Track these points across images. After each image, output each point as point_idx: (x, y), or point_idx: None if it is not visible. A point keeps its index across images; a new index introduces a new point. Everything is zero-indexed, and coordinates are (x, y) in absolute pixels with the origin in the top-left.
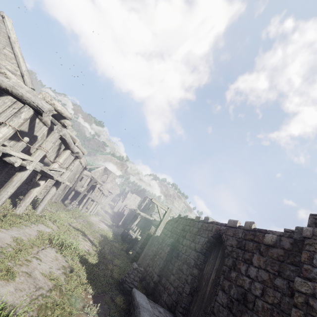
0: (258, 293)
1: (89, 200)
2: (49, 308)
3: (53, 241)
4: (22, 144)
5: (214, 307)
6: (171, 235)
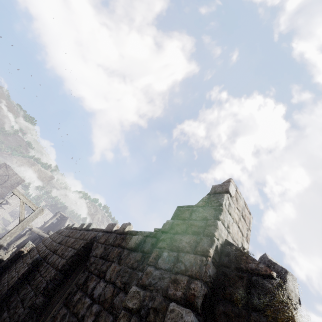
0: (89, 321)
1: None
2: None
3: None
4: None
5: None
6: (44, 251)
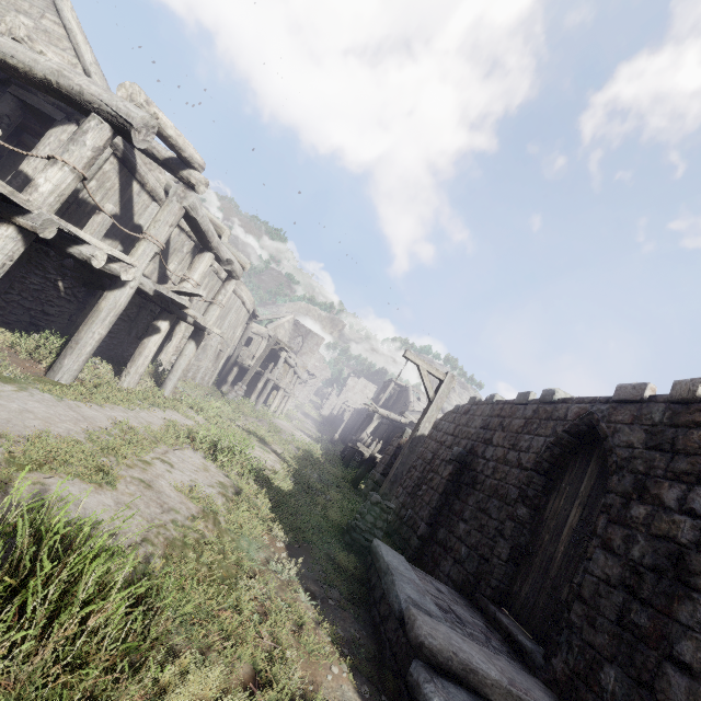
0: None
1: (270, 385)
2: (190, 547)
3: (197, 438)
4: (101, 220)
5: (581, 587)
6: (454, 442)
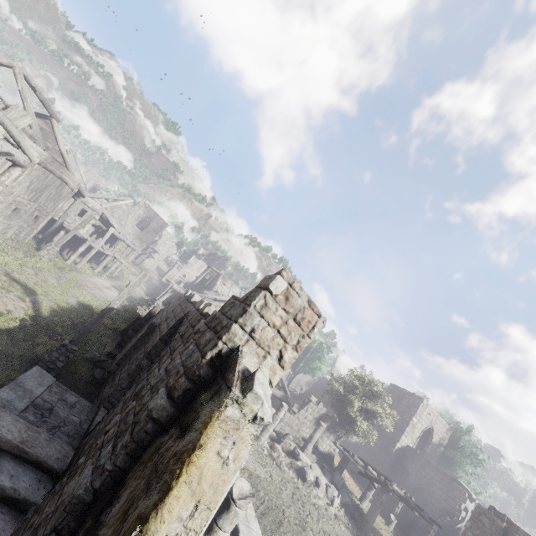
0: None
1: (94, 251)
2: None
3: None
4: None
5: (119, 402)
6: (163, 316)
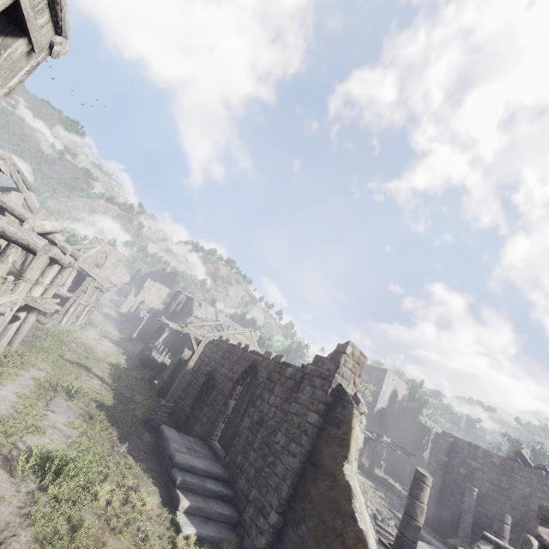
0: (272, 415)
1: (79, 307)
2: (84, 450)
3: (59, 389)
4: (7, 287)
5: (239, 430)
6: (209, 362)
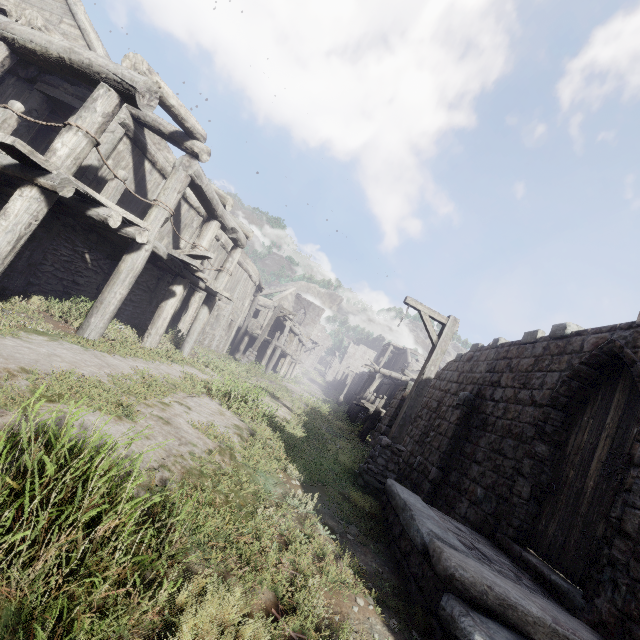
0: None
1: (278, 352)
2: (207, 476)
3: (212, 388)
4: (115, 185)
5: (622, 520)
6: (460, 389)
